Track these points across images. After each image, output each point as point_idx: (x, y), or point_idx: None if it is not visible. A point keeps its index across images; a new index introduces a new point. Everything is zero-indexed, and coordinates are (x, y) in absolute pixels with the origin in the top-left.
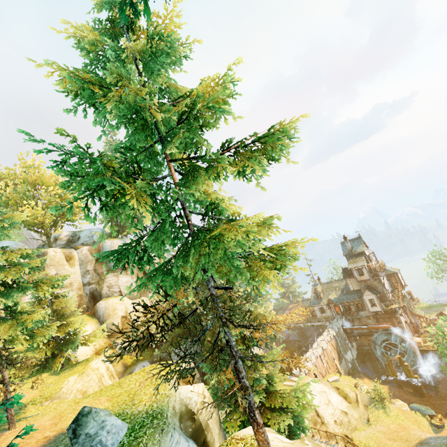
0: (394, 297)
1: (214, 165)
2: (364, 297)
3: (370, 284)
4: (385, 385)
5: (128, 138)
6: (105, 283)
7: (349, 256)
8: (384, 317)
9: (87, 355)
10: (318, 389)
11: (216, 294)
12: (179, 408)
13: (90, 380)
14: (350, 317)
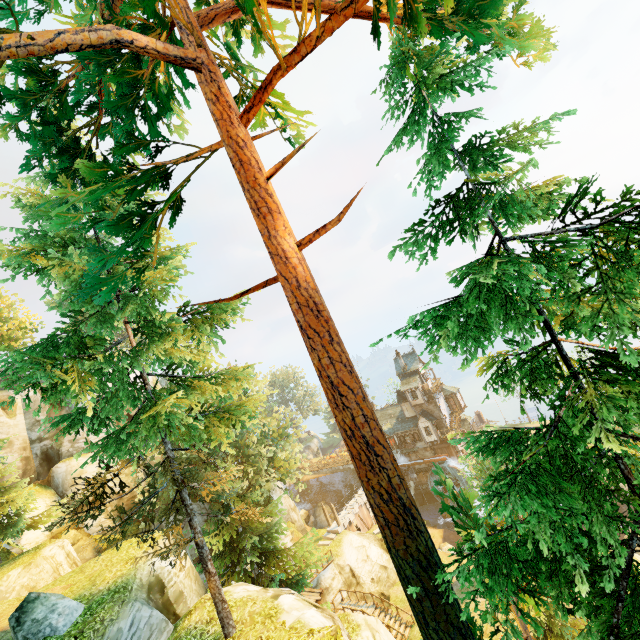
0: (452, 422)
1: (167, 333)
2: (420, 425)
3: (426, 409)
4: (440, 529)
5: (78, 304)
6: (67, 437)
7: (403, 376)
8: (442, 447)
9: (38, 542)
10: (357, 544)
11: (174, 456)
12: (149, 580)
13: (41, 571)
14: (406, 451)
